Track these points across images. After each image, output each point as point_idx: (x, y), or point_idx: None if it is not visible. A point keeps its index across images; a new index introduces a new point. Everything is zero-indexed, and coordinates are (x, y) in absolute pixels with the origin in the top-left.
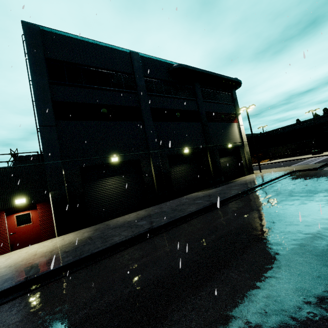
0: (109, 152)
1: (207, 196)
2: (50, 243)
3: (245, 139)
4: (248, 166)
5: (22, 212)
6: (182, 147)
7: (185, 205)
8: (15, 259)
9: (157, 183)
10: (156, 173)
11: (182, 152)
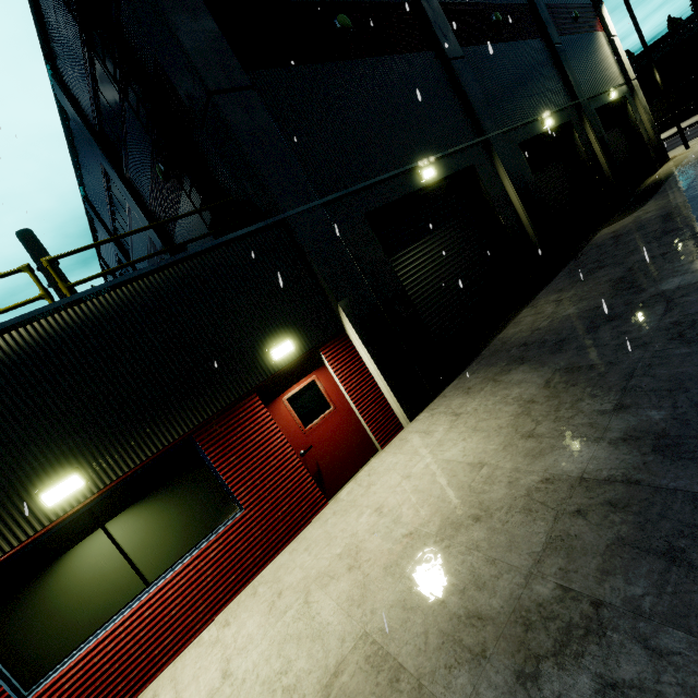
0: (406, 156)
1: (694, 199)
2: (437, 435)
3: (631, 72)
4: (655, 145)
5: (296, 386)
6: (535, 115)
7: (690, 224)
8: (419, 500)
9: (532, 221)
10: (520, 197)
11: (541, 131)
